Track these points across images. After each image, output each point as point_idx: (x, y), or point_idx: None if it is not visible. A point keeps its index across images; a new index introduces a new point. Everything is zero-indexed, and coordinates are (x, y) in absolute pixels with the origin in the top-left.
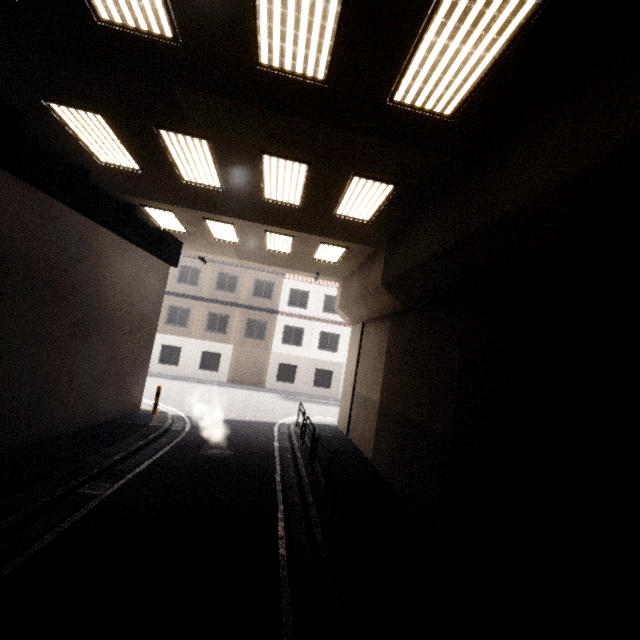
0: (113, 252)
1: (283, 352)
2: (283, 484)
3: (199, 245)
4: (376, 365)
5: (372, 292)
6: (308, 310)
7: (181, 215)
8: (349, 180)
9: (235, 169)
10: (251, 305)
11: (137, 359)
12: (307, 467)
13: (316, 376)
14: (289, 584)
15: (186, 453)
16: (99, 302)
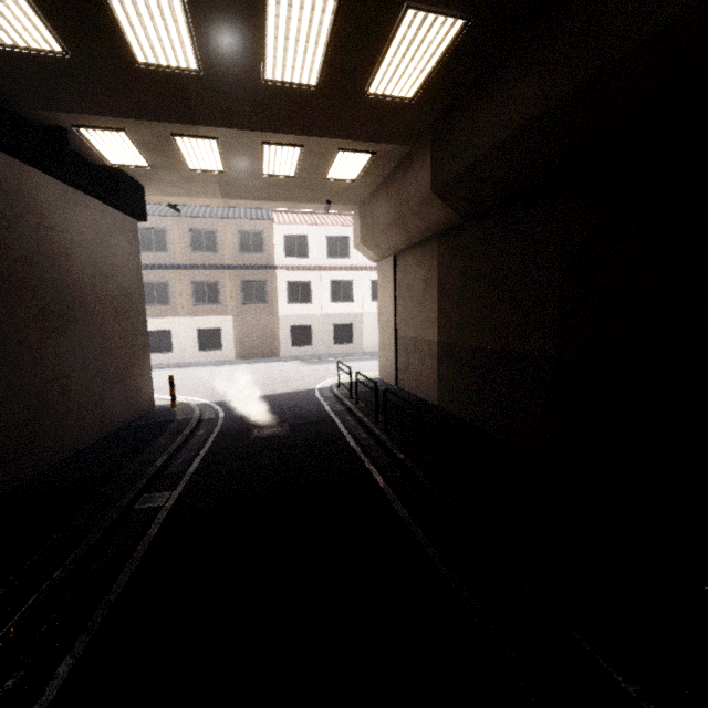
0: (57, 205)
1: (292, 313)
2: (361, 447)
3: (167, 185)
4: (424, 300)
5: (415, 207)
6: (310, 258)
7: (137, 135)
8: (398, 19)
9: (219, 24)
10: (241, 264)
11: (133, 348)
12: (376, 425)
13: (335, 333)
14: (432, 544)
15: (236, 440)
16: (63, 279)
